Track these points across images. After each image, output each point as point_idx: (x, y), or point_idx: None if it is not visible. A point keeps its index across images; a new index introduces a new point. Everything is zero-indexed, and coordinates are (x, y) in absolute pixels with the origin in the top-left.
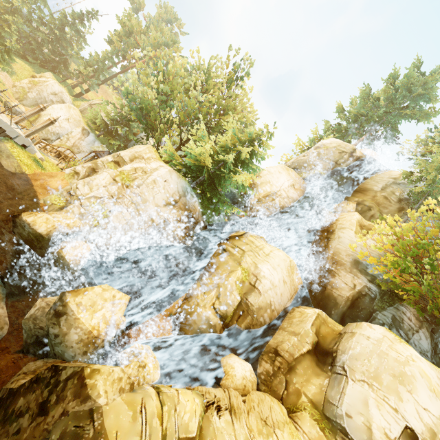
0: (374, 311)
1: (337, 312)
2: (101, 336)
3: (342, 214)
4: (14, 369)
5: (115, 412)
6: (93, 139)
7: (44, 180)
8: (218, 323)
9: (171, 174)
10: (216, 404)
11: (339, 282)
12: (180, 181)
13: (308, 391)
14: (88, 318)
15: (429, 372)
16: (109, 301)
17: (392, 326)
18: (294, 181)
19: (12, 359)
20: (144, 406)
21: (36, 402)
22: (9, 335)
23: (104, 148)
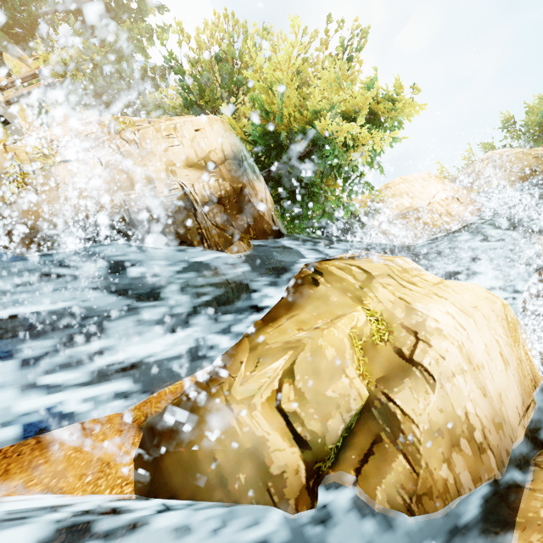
0: None
1: None
2: None
3: None
4: None
5: None
6: None
7: None
8: (291, 469)
9: (212, 123)
10: None
11: None
12: (229, 136)
13: None
14: None
15: None
16: None
17: None
18: (457, 192)
19: None
20: None
21: None
22: None
23: None
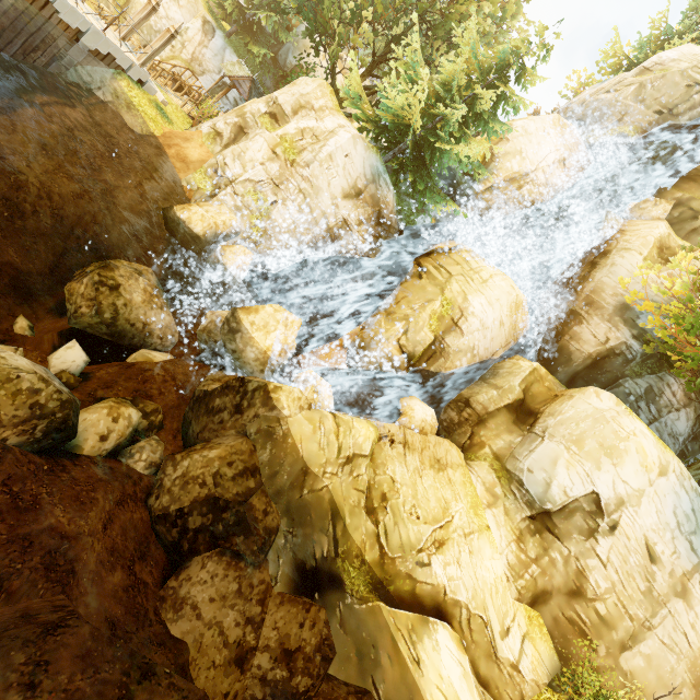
0: (623, 376)
1: (566, 371)
2: (275, 358)
3: (635, 224)
4: (198, 375)
5: (298, 423)
6: (222, 44)
7: (179, 147)
8: (401, 362)
9: (356, 144)
10: (389, 437)
11: (584, 332)
12: (369, 157)
13: (494, 445)
14: (262, 339)
15: (649, 451)
16: (282, 323)
17: (642, 398)
18: (568, 153)
19: (194, 367)
20: (322, 424)
21: (231, 404)
22: (181, 344)
23: (243, 66)
